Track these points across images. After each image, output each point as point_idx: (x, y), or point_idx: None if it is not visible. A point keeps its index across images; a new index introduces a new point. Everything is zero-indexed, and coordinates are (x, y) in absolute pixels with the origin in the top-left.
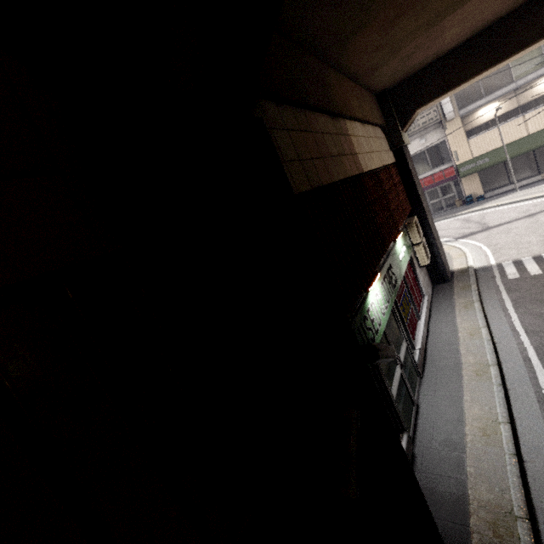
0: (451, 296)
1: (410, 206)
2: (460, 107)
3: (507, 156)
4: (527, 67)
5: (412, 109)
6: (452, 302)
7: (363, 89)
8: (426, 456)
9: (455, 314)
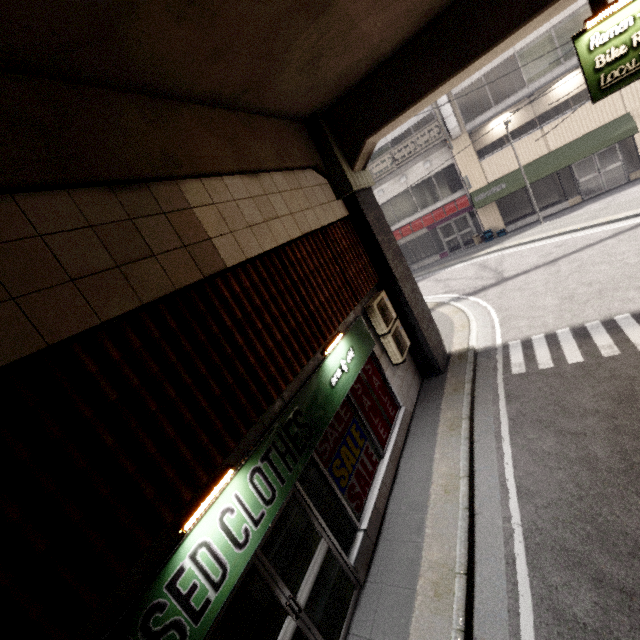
0: (439, 402)
1: (376, 275)
2: (466, 120)
3: (526, 181)
4: (540, 67)
5: (360, 138)
6: (437, 415)
7: (260, 117)
8: None
9: (435, 442)
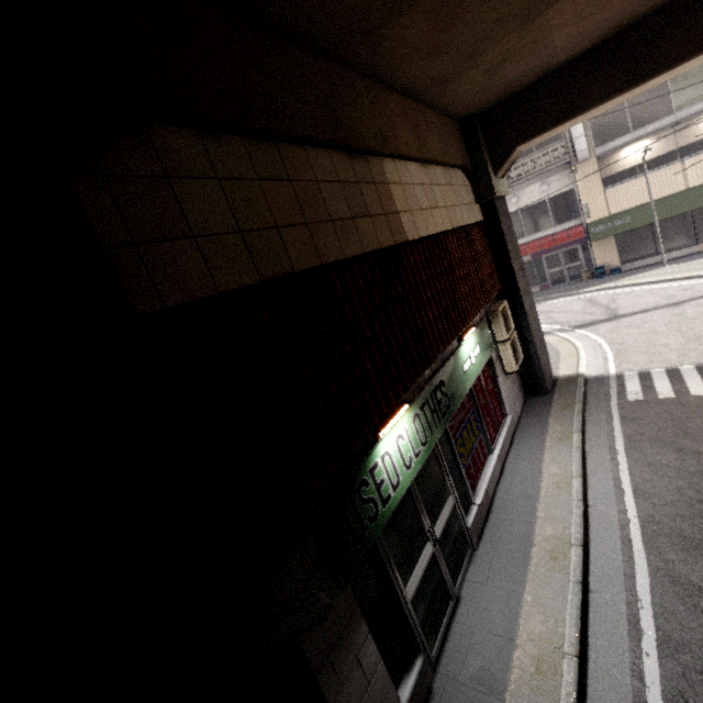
0: (546, 417)
1: (500, 284)
2: (597, 144)
3: (655, 217)
4: (693, 94)
5: (511, 145)
6: (545, 427)
7: (432, 112)
8: (447, 696)
9: (544, 449)
